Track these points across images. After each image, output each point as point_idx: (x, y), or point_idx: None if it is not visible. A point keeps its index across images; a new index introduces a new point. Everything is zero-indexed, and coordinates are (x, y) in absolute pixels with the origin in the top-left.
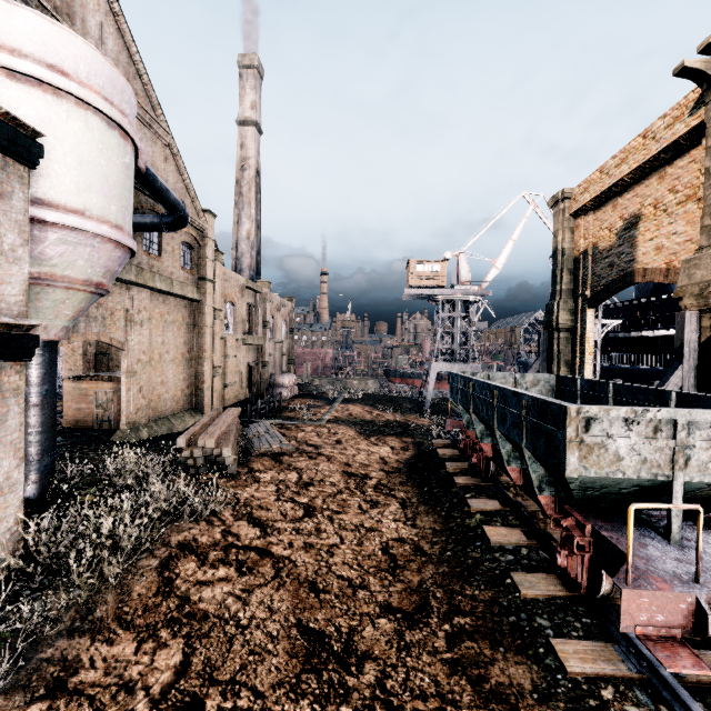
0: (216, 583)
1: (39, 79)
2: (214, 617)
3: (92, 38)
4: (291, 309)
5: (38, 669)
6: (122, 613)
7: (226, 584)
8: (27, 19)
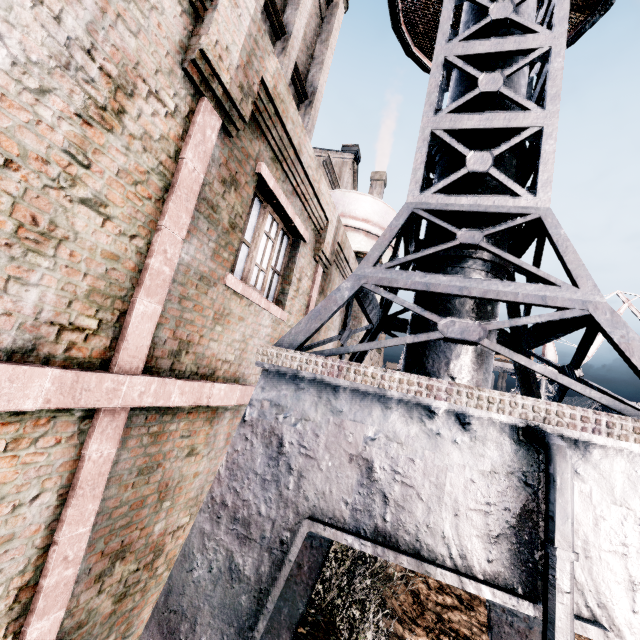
0: (452, 609)
1: (378, 236)
2: (474, 639)
3: (343, 187)
4: (377, 359)
5: (388, 635)
6: (404, 610)
7: (461, 613)
8: (379, 205)
